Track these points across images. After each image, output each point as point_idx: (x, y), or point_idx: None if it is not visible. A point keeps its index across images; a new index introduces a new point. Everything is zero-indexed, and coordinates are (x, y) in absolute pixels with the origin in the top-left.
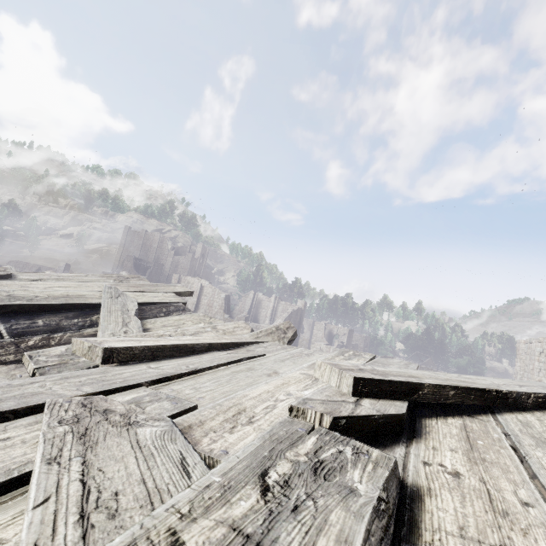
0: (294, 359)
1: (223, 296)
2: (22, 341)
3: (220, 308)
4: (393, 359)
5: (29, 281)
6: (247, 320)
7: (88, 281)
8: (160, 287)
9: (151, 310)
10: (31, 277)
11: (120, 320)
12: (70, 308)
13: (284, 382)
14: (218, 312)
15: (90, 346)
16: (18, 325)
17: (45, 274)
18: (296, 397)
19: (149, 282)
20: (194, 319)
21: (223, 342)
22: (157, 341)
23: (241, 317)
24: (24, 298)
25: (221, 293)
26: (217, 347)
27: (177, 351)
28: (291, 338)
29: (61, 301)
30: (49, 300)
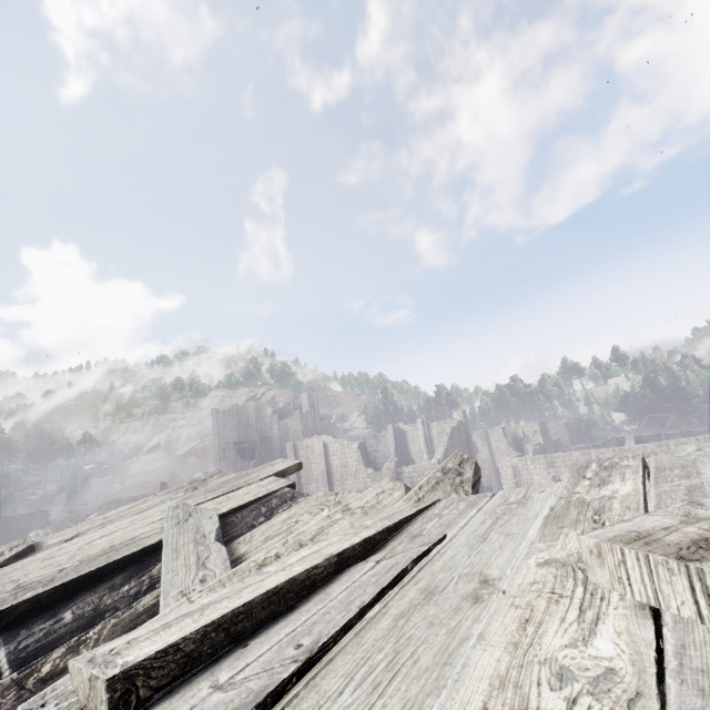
0: (503, 524)
1: (355, 447)
2: (31, 672)
3: (358, 463)
4: (681, 448)
5: (60, 544)
6: (399, 465)
7: (147, 509)
8: (252, 474)
9: (243, 518)
10: (65, 537)
11: (193, 559)
12: (116, 568)
13: (521, 617)
14: (358, 470)
15: (90, 678)
16: (29, 638)
17: (86, 523)
18: (589, 683)
19: (236, 474)
20: (312, 507)
21: (363, 539)
22: (236, 595)
23: (390, 465)
24: (40, 582)
25: (352, 444)
26: (356, 553)
27: (280, 600)
28: (473, 478)
29: (100, 563)
30: (79, 570)
